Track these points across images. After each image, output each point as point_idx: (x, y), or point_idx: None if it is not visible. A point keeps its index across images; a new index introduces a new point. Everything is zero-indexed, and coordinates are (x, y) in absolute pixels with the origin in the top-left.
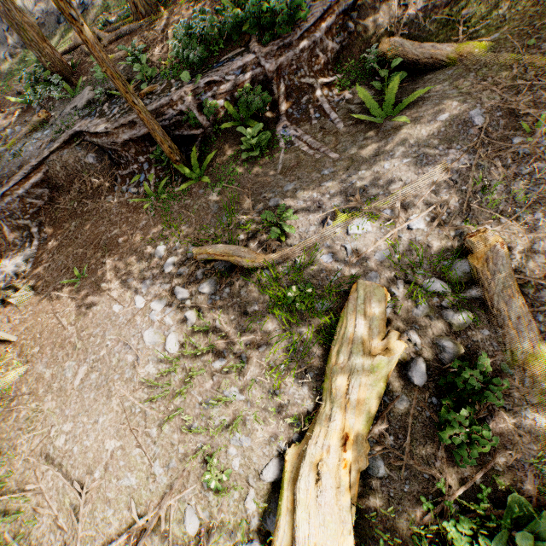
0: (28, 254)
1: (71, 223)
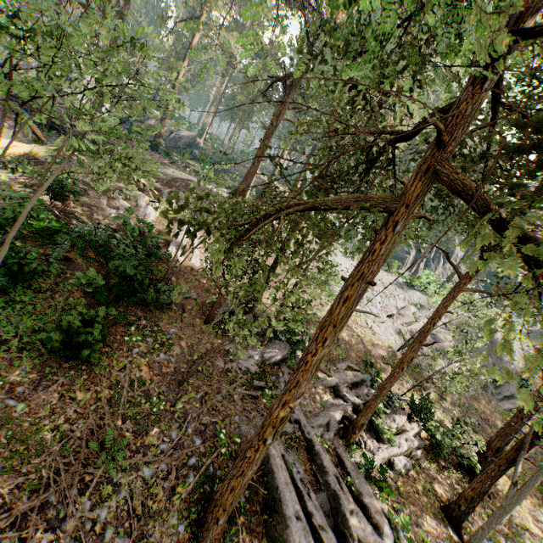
0: None
1: None
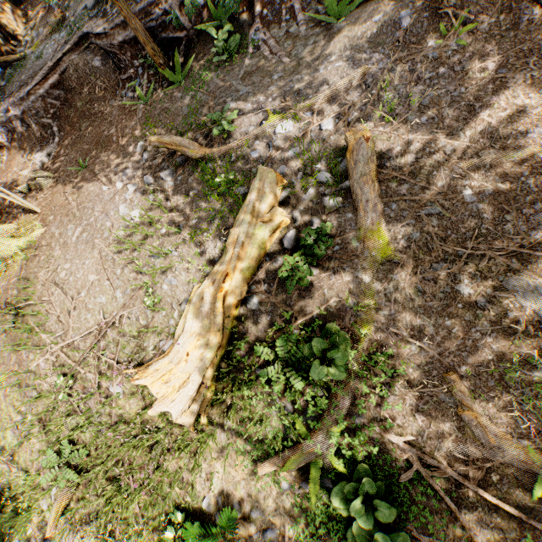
0: (51, 149)
1: (82, 124)
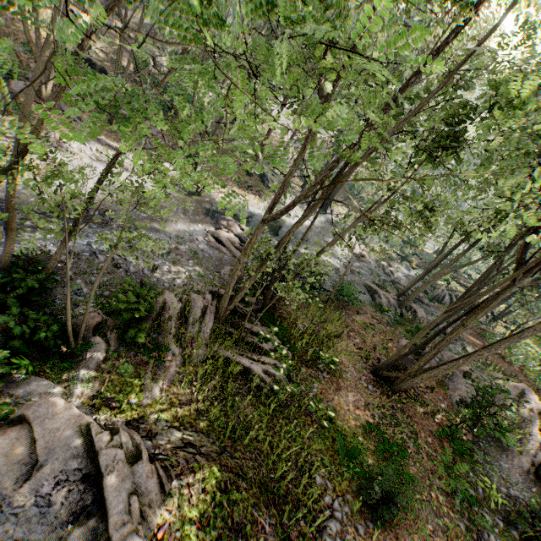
0: None
1: None
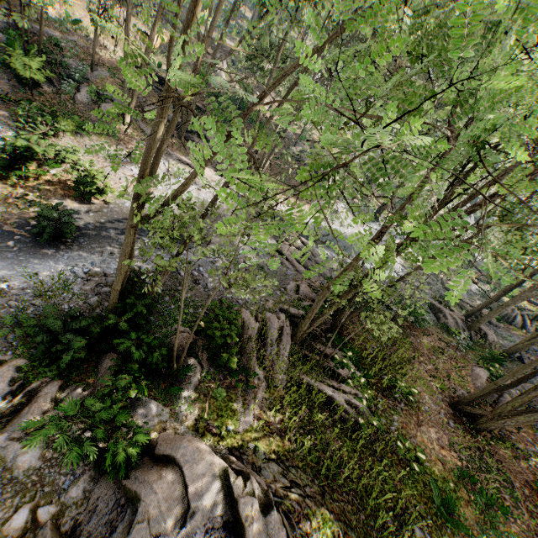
0: None
1: None
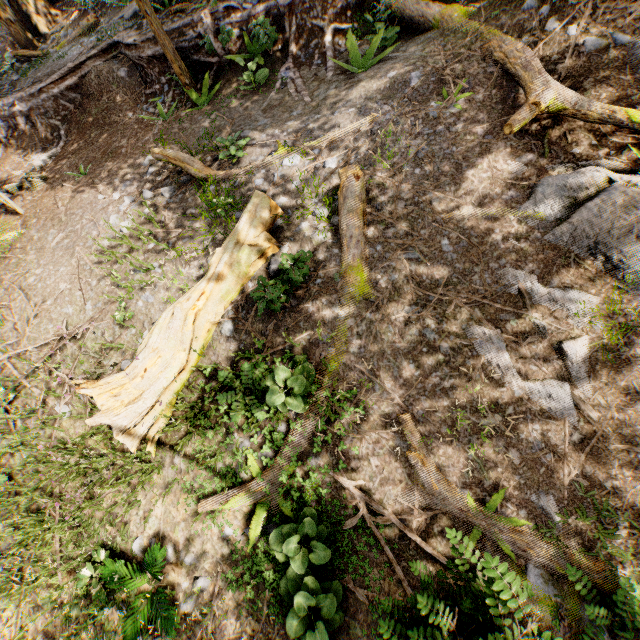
0: (53, 152)
1: (94, 132)
